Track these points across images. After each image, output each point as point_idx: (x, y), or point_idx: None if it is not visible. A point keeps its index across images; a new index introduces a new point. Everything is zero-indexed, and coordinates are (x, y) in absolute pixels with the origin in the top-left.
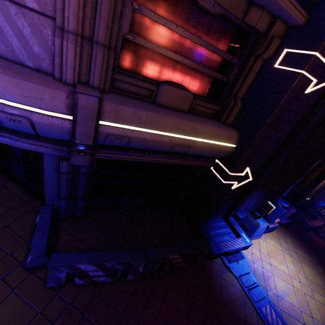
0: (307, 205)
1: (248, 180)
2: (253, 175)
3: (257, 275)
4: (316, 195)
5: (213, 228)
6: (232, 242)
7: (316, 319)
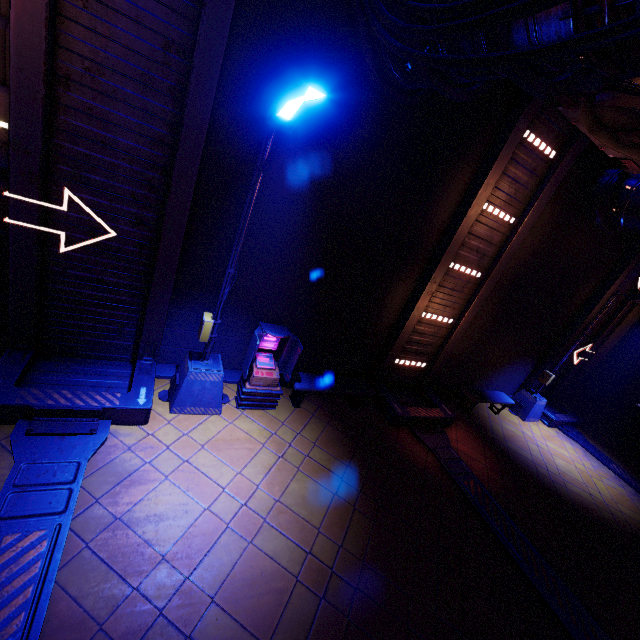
0: (425, 383)
1: (104, 236)
2: (143, 237)
3: (104, 472)
4: (436, 356)
5: (72, 372)
6: (80, 395)
7: (198, 584)
